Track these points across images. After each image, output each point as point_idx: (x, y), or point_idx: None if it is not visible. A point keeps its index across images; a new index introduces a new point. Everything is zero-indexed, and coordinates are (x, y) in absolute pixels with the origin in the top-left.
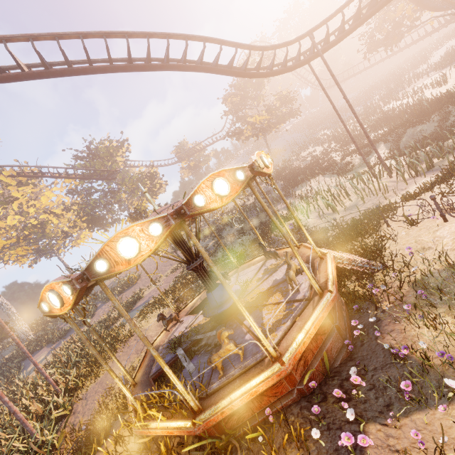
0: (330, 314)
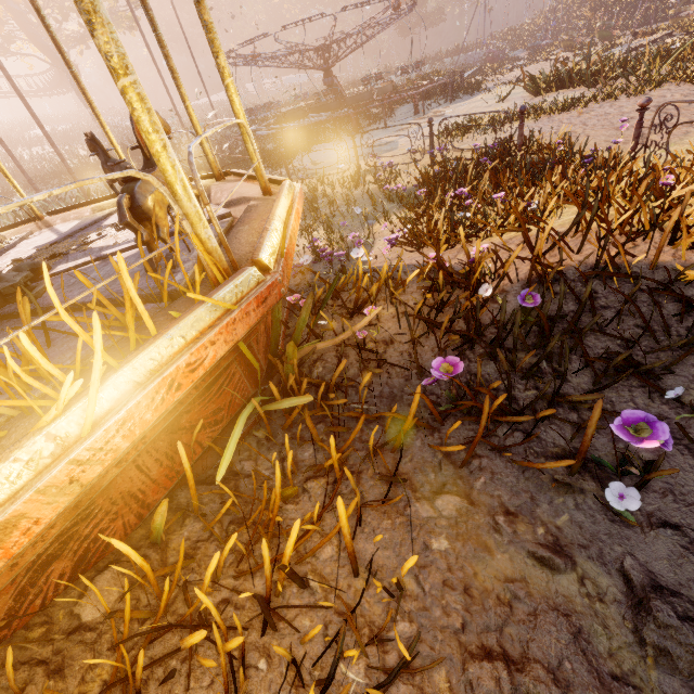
0: None
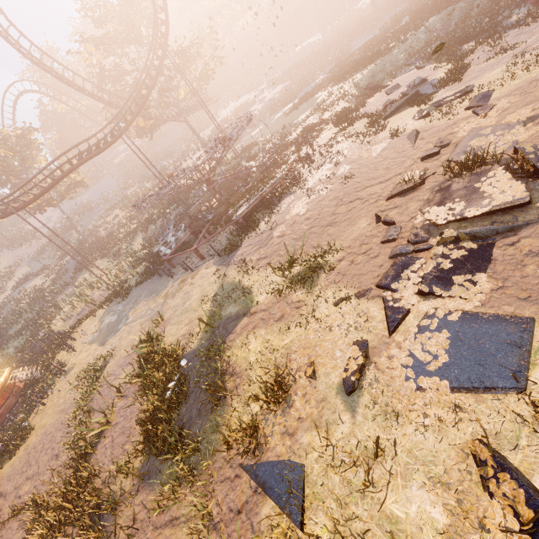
0: None
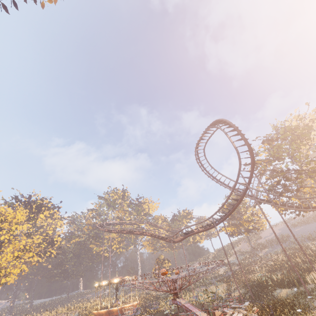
0: (110, 315)
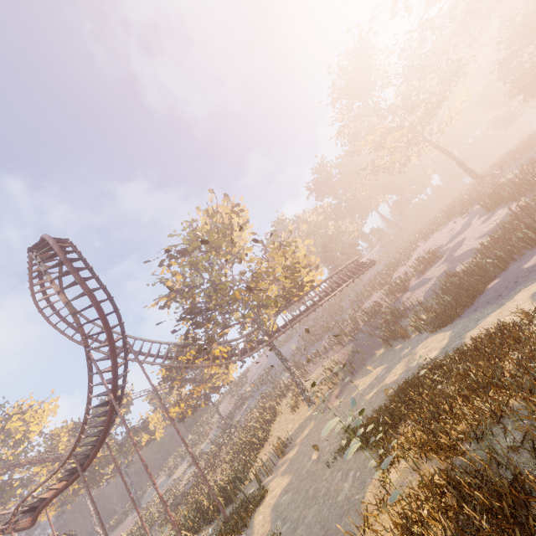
0: None
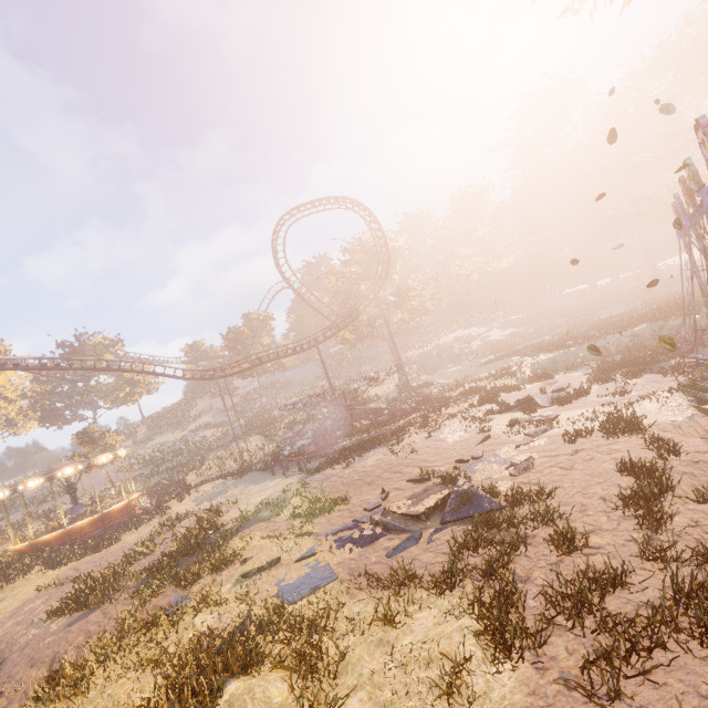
0: (105, 522)
